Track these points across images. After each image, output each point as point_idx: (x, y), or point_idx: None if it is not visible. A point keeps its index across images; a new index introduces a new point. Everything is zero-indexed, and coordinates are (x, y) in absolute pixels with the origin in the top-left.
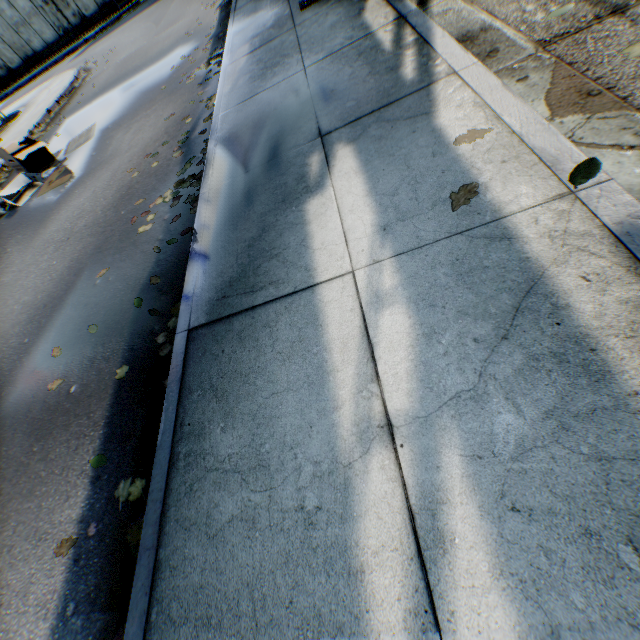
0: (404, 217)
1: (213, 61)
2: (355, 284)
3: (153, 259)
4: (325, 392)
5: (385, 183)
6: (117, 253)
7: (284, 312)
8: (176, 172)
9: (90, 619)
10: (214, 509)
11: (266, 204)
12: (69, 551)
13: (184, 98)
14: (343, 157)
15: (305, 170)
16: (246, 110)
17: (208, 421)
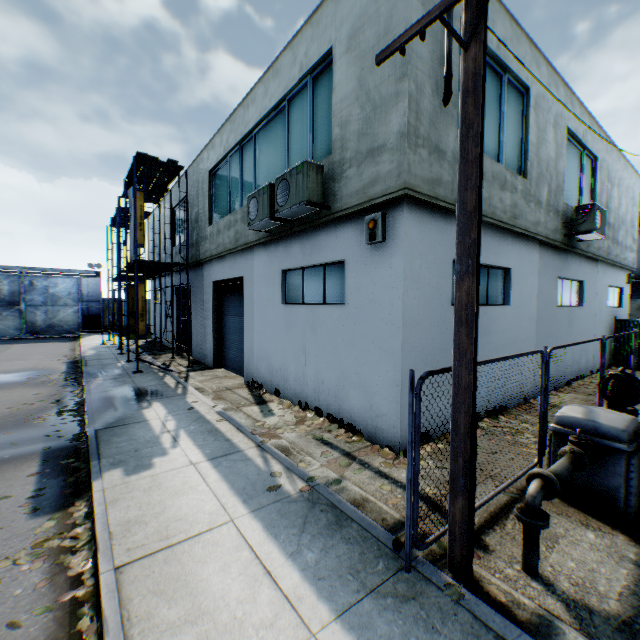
0: (175, 411)
1: (70, 380)
2: (161, 419)
3: (52, 428)
4: (152, 430)
5: (170, 407)
6: (18, 428)
7: (137, 424)
8: (56, 409)
9: (59, 478)
10: (119, 445)
11: (126, 410)
12: (37, 475)
13: (49, 389)
14: (157, 403)
15: (142, 405)
16: (108, 393)
17: (112, 438)
